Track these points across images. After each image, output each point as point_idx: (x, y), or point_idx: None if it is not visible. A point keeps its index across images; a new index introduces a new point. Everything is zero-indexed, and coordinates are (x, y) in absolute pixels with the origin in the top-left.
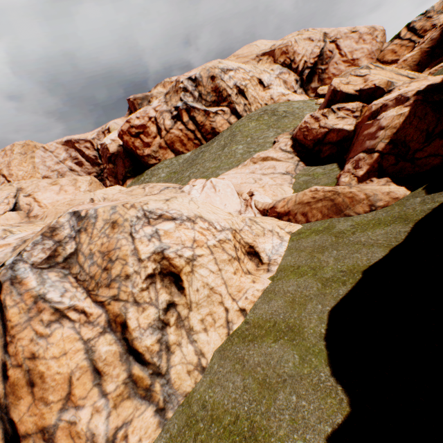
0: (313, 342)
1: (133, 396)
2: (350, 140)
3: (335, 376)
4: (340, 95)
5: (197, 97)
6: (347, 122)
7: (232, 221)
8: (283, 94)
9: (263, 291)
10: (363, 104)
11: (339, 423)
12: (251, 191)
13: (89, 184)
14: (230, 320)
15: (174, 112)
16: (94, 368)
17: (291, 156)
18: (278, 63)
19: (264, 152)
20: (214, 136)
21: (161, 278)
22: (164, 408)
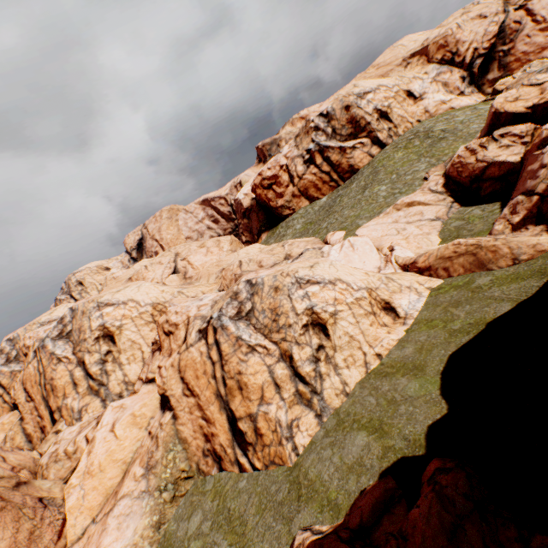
0: (432, 376)
1: (300, 404)
2: (517, 173)
3: (442, 395)
4: (504, 116)
5: (330, 133)
6: (513, 152)
7: (367, 281)
8: (442, 102)
9: (397, 340)
10: (535, 126)
11: (437, 419)
12: (391, 245)
13: (230, 244)
14: (368, 362)
15: (305, 156)
16: (275, 383)
17: (442, 198)
18: (434, 61)
19: (408, 197)
20: (353, 174)
21: (312, 327)
22: (320, 415)
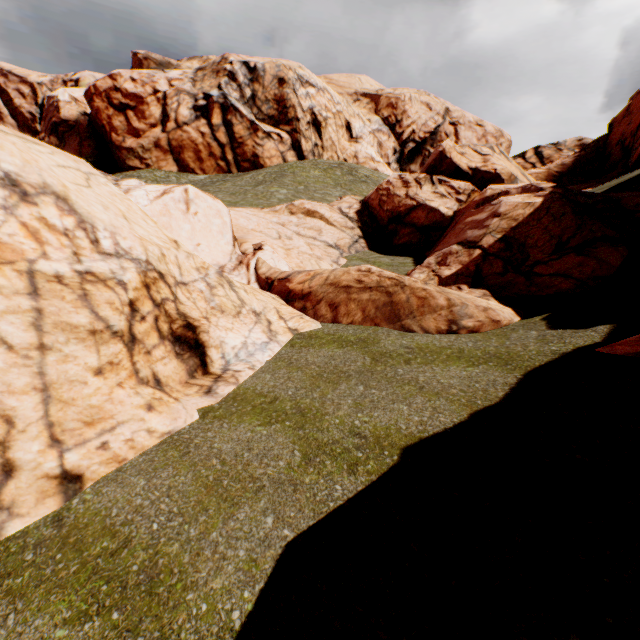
0: None
1: None
2: (443, 230)
3: None
4: (448, 164)
5: (248, 97)
6: (446, 204)
7: (163, 253)
8: (373, 158)
9: (166, 436)
10: (475, 188)
11: None
12: (262, 243)
13: None
14: (7, 504)
15: (200, 100)
16: None
17: (351, 225)
18: (380, 115)
19: (312, 203)
20: (255, 167)
21: None
22: None
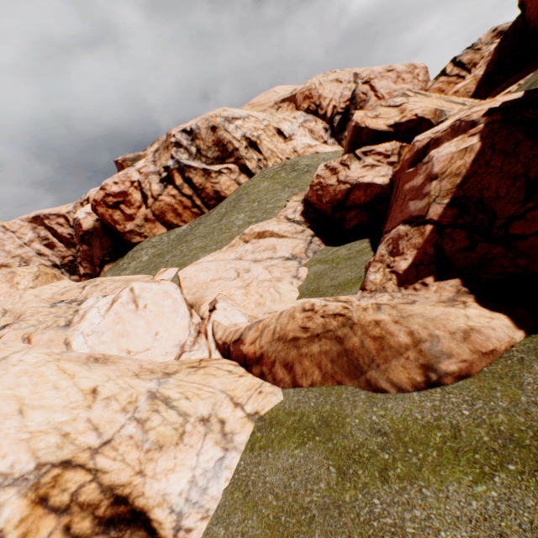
0: None
1: None
2: (386, 200)
3: None
4: (366, 133)
5: (195, 153)
6: (380, 173)
7: (64, 433)
8: (309, 145)
9: None
10: (402, 144)
11: None
12: (216, 299)
13: (35, 278)
14: None
15: (163, 173)
16: None
17: (301, 229)
18: (301, 109)
19: (260, 224)
20: (219, 201)
21: None
22: None
